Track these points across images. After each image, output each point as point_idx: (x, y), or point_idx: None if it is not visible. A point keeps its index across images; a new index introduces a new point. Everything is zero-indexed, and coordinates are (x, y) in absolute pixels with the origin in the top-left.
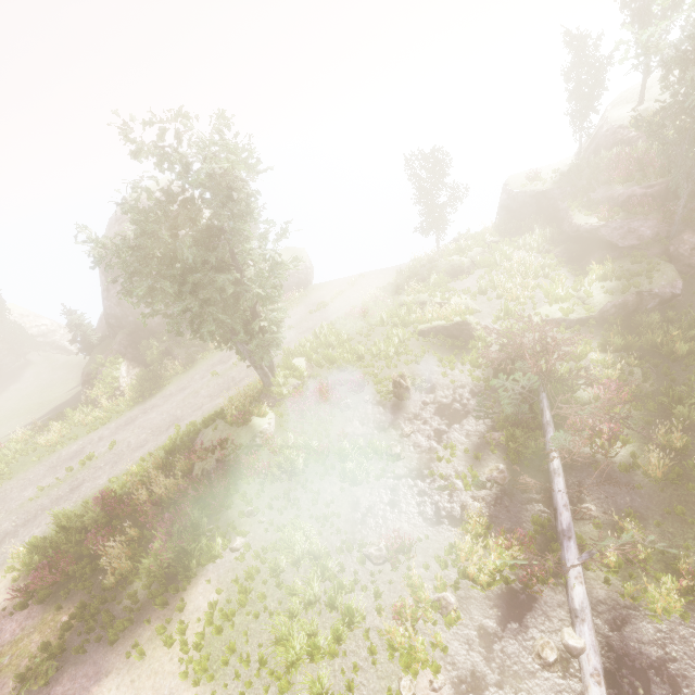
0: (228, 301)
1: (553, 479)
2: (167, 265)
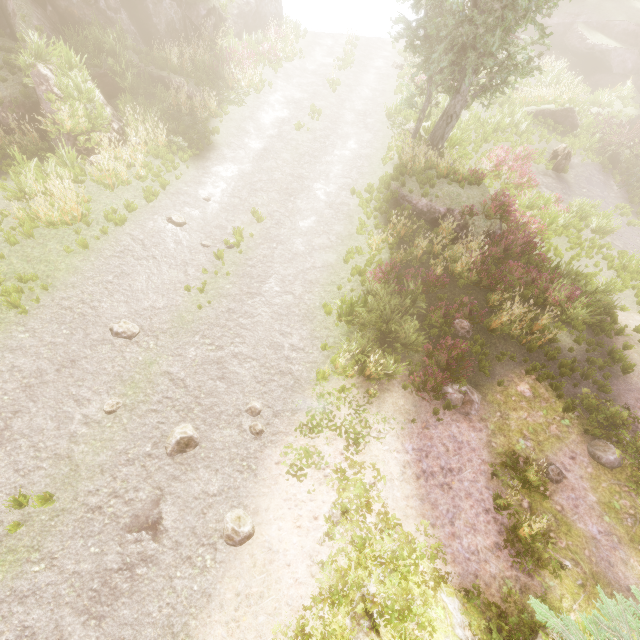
0: None
1: None
2: None
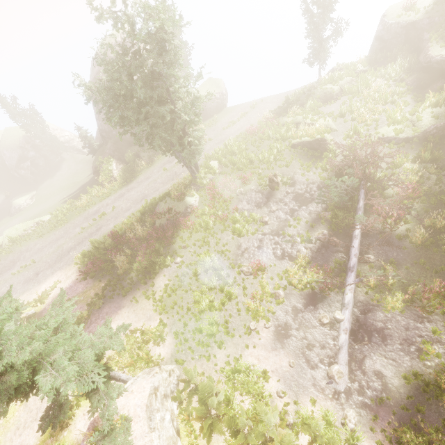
0: (167, 124)
1: (353, 240)
2: (129, 100)
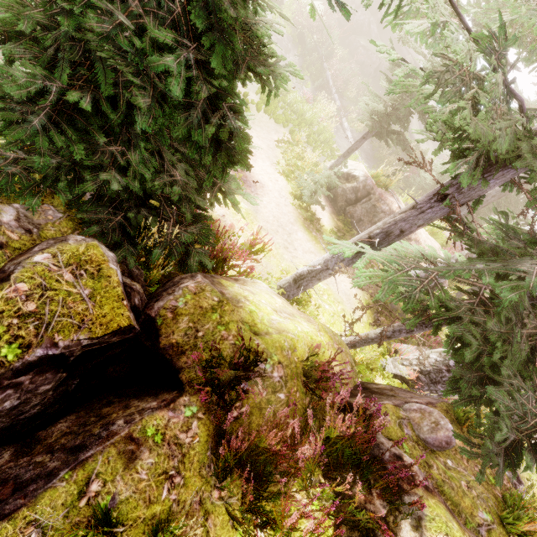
0: None
1: (332, 90)
2: None
